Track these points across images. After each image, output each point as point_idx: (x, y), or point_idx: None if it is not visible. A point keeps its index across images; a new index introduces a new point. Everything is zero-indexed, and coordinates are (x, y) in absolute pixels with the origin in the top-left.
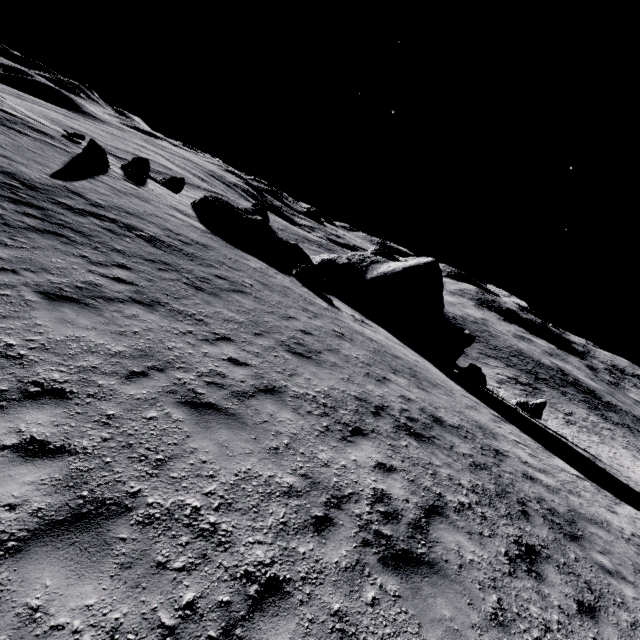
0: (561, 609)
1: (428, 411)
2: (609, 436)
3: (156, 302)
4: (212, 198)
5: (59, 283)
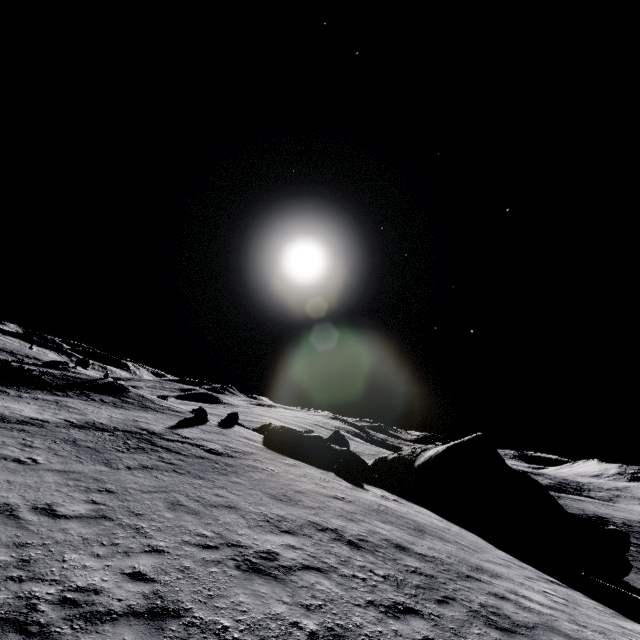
0: (395, 631)
1: (395, 541)
2: None
3: (188, 472)
4: (277, 427)
5: (139, 464)
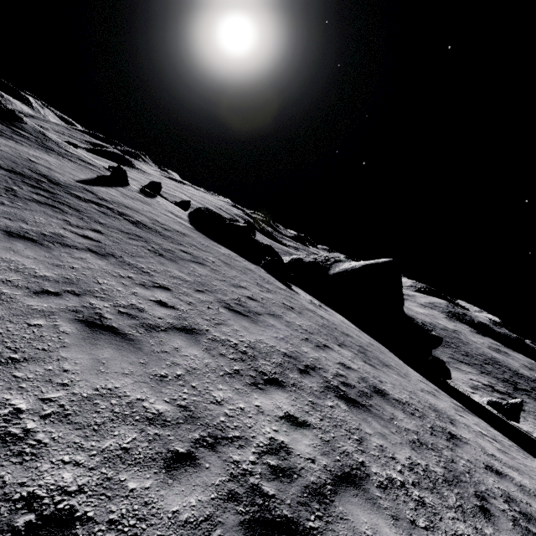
0: None
1: (370, 381)
2: None
3: (111, 254)
4: (204, 209)
5: (28, 229)
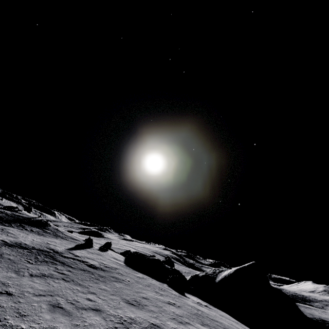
0: None
1: None
2: None
3: (72, 280)
4: (134, 252)
5: (39, 272)
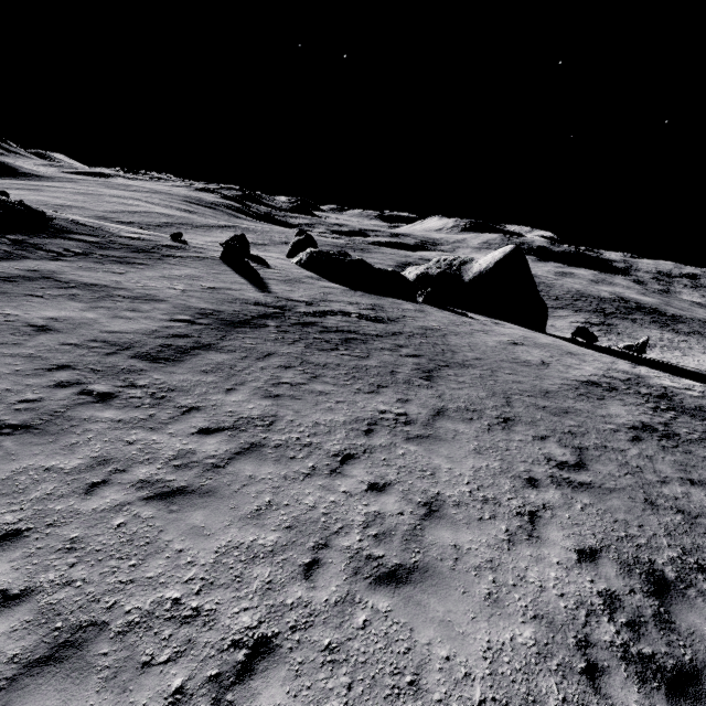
0: None
1: (607, 375)
2: (687, 347)
3: (444, 362)
4: (315, 254)
5: (412, 370)
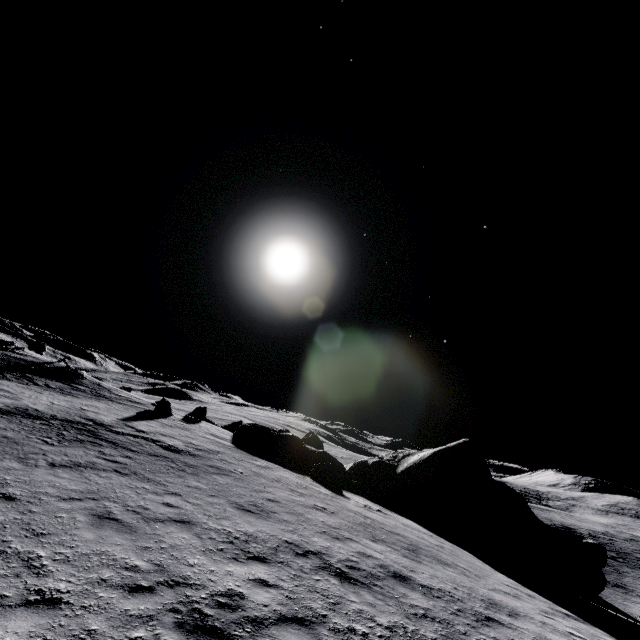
0: None
1: (392, 568)
2: None
3: (133, 473)
4: (249, 424)
5: (68, 460)
